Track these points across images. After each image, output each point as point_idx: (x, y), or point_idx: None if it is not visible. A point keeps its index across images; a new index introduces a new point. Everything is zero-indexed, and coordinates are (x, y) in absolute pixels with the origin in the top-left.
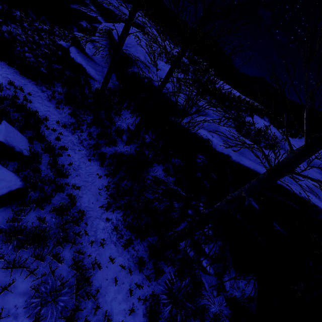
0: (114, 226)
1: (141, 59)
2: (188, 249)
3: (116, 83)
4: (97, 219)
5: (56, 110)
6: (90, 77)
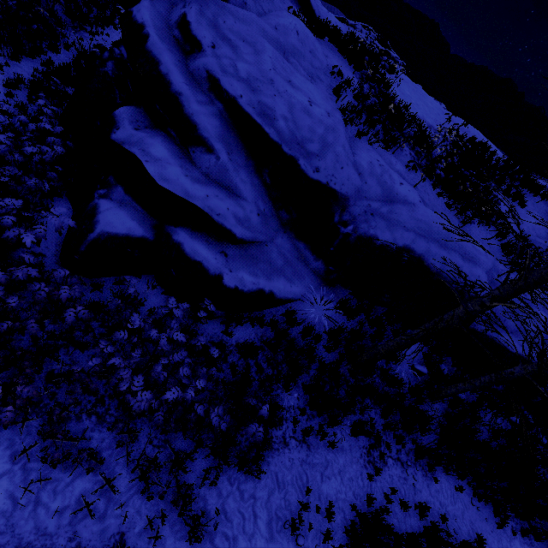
0: (520, 531)
1: (355, 182)
2: (547, 475)
3: (318, 267)
4: (511, 543)
5: (334, 453)
6: (286, 301)
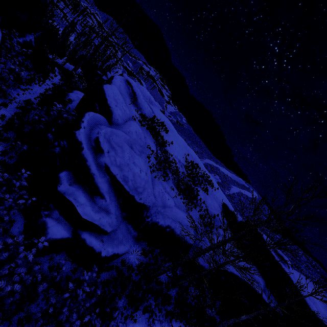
0: None
1: (153, 201)
2: (209, 311)
3: (135, 234)
4: None
5: (136, 325)
6: (122, 255)
